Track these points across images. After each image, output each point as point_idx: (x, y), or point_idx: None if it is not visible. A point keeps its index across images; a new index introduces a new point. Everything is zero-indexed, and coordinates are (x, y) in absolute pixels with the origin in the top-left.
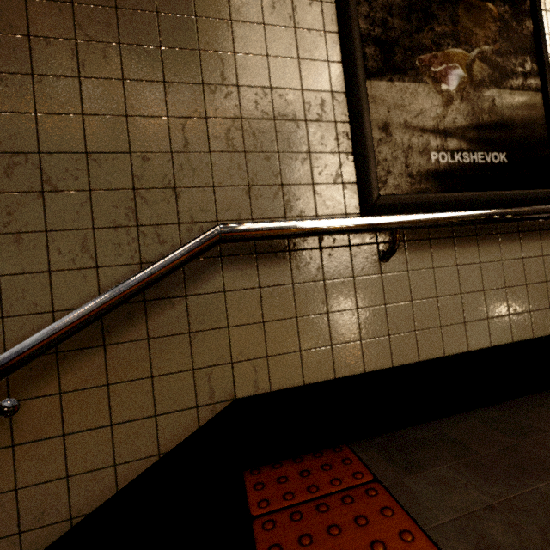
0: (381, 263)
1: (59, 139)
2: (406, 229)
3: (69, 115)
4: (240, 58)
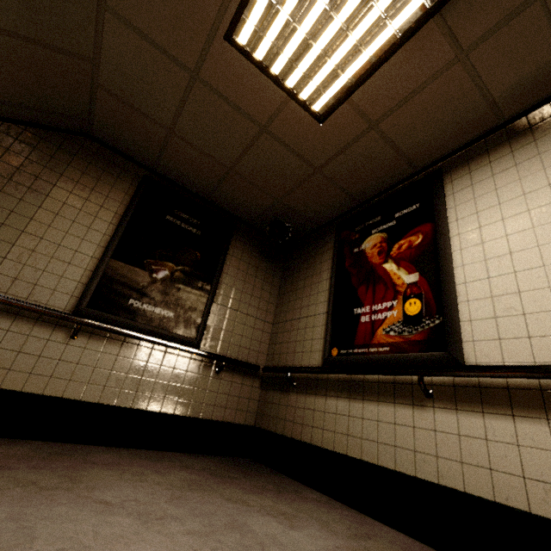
0: (71, 339)
1: None
2: (85, 326)
3: None
4: (51, 229)
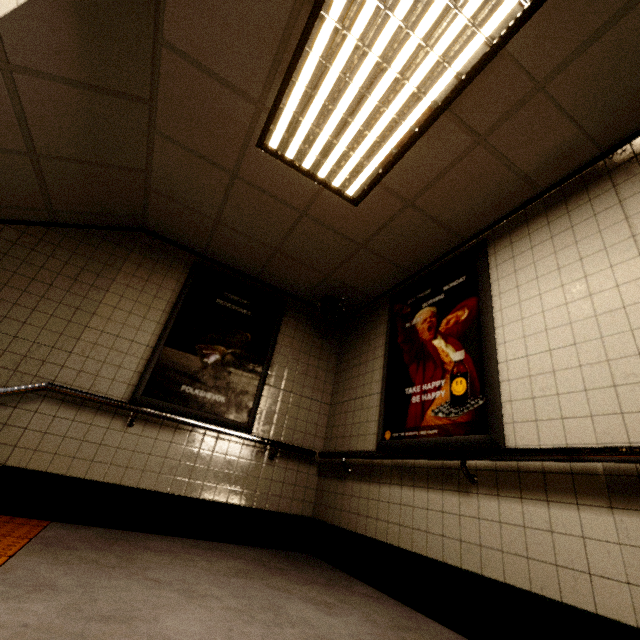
0: (128, 427)
1: (7, 328)
2: (141, 414)
3: (19, 321)
4: (111, 322)
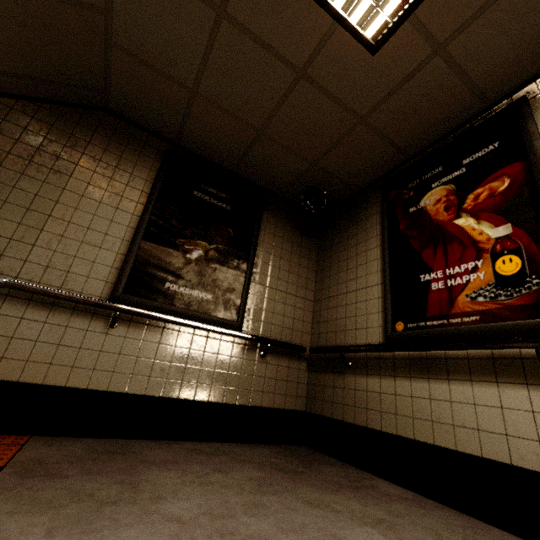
0: (110, 328)
1: None
2: (124, 313)
3: None
4: (78, 211)
